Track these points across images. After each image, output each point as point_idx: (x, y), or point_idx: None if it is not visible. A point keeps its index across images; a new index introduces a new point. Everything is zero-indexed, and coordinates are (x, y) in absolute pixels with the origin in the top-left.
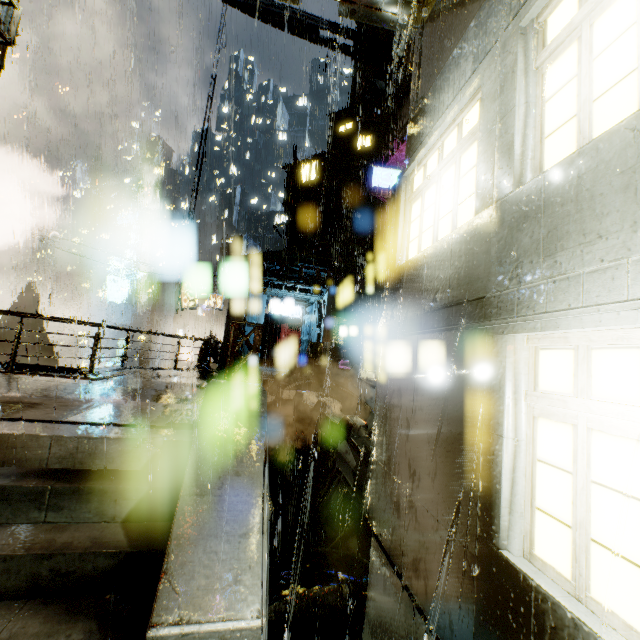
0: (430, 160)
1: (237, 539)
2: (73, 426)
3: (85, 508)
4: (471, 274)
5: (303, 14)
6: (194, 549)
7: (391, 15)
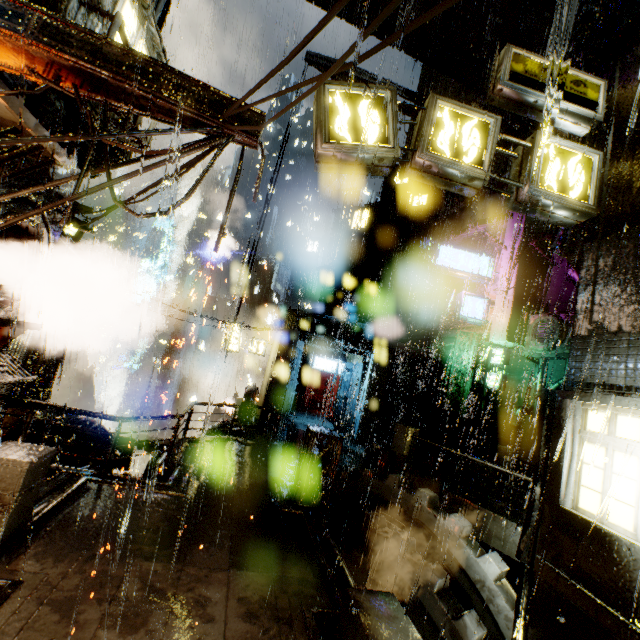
0: (624, 418)
1: None
2: None
3: None
4: None
5: (380, 79)
6: None
7: (562, 217)
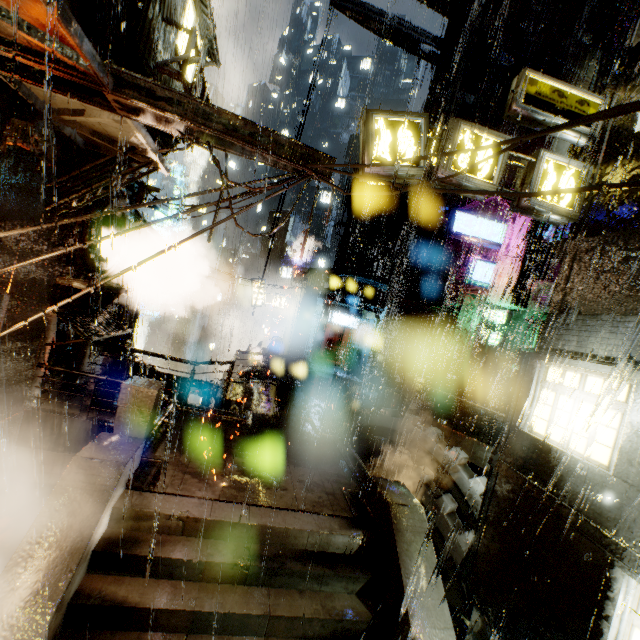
0: (570, 373)
1: (441, 630)
2: (307, 516)
3: (339, 584)
4: (602, 510)
5: (409, 25)
6: (424, 635)
7: (553, 219)
